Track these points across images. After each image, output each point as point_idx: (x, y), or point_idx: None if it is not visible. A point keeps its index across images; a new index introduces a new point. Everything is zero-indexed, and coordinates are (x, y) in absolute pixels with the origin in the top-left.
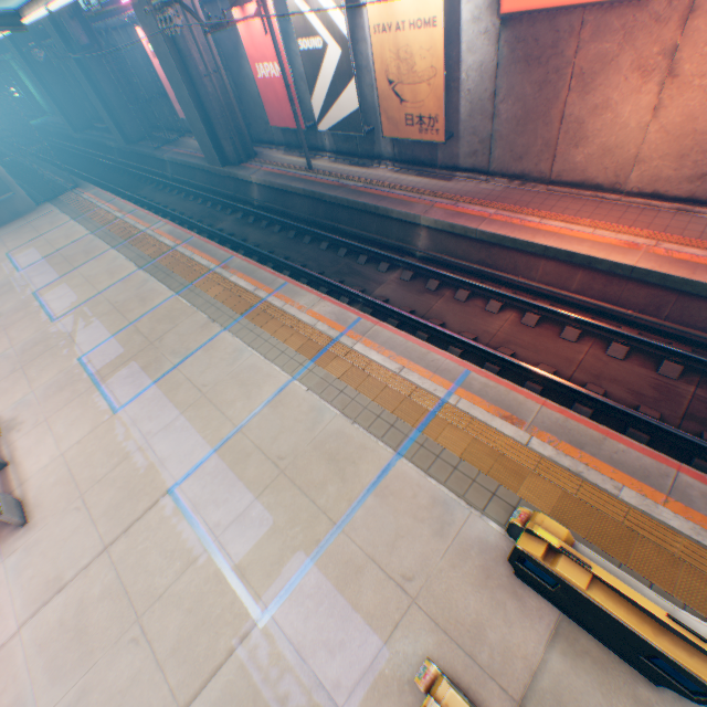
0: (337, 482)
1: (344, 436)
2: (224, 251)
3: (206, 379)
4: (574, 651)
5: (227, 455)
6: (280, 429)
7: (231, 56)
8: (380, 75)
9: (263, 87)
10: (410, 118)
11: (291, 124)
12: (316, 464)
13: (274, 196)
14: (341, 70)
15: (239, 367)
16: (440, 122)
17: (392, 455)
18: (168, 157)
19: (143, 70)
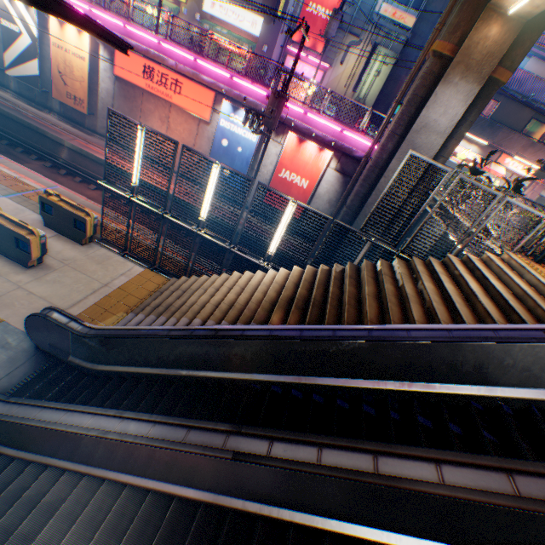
0: None
1: None
2: None
3: None
4: (60, 240)
5: None
6: None
7: None
8: (56, 66)
9: None
10: (71, 95)
11: None
12: None
13: None
14: (31, 51)
15: None
16: (87, 104)
17: (1, 196)
18: None
19: None
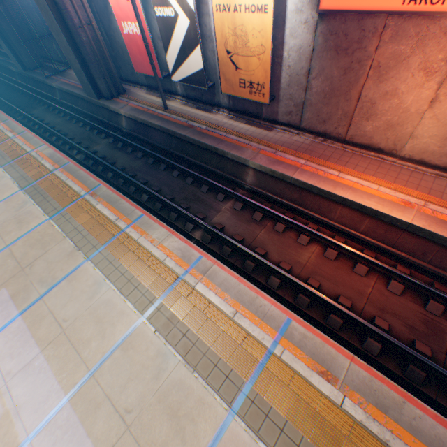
0: (178, 443)
1: (185, 388)
2: (94, 178)
3: (66, 313)
4: None
5: (78, 405)
6: (128, 375)
7: (102, 12)
8: (220, 45)
9: (128, 41)
10: (243, 82)
11: (151, 72)
12: (159, 420)
13: (138, 127)
14: (190, 36)
15: (97, 301)
16: (266, 88)
17: (227, 413)
18: (56, 85)
19: (33, 12)
